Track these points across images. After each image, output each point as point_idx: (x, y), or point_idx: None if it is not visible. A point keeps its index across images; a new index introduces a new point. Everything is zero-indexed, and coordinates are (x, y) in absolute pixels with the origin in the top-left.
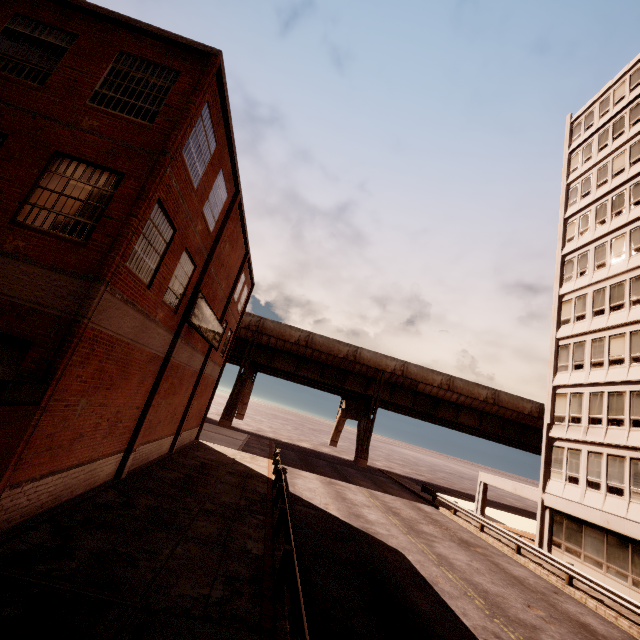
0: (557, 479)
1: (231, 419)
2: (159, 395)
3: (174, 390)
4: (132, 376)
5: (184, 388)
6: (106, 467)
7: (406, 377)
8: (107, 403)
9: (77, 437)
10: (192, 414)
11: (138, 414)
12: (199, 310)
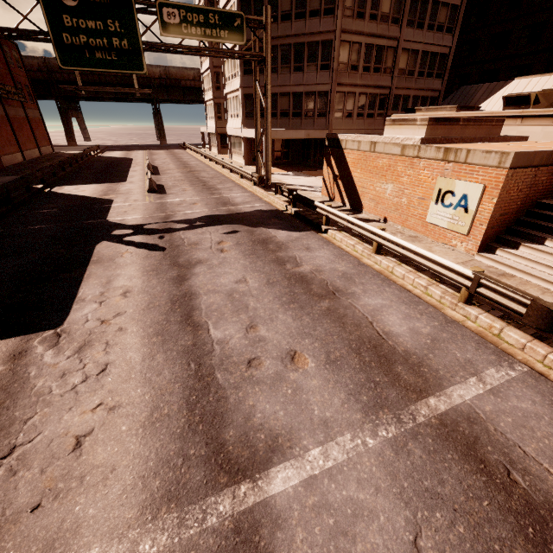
0: (208, 120)
1: (74, 140)
2: (16, 131)
3: (21, 128)
4: (2, 126)
5: (25, 126)
6: (19, 157)
7: (170, 79)
8: (3, 136)
9: (4, 146)
10: (40, 139)
11: (15, 139)
12: (2, 90)
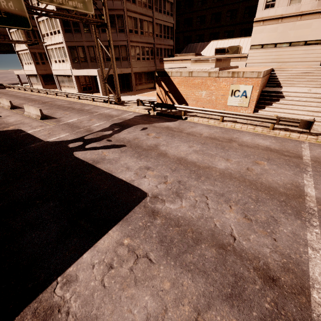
0: (24, 65)
1: None
2: None
3: None
4: None
5: None
6: None
7: None
8: None
9: None
10: None
11: None
12: None
